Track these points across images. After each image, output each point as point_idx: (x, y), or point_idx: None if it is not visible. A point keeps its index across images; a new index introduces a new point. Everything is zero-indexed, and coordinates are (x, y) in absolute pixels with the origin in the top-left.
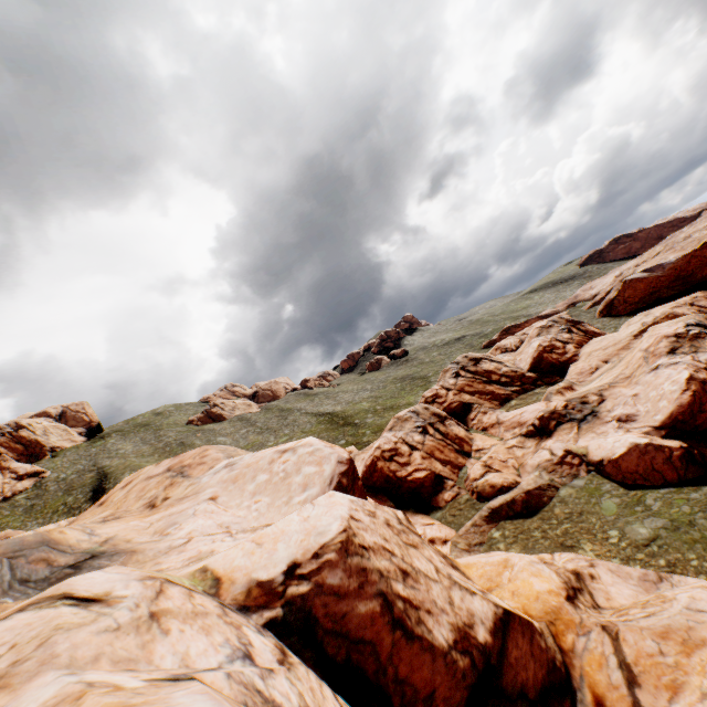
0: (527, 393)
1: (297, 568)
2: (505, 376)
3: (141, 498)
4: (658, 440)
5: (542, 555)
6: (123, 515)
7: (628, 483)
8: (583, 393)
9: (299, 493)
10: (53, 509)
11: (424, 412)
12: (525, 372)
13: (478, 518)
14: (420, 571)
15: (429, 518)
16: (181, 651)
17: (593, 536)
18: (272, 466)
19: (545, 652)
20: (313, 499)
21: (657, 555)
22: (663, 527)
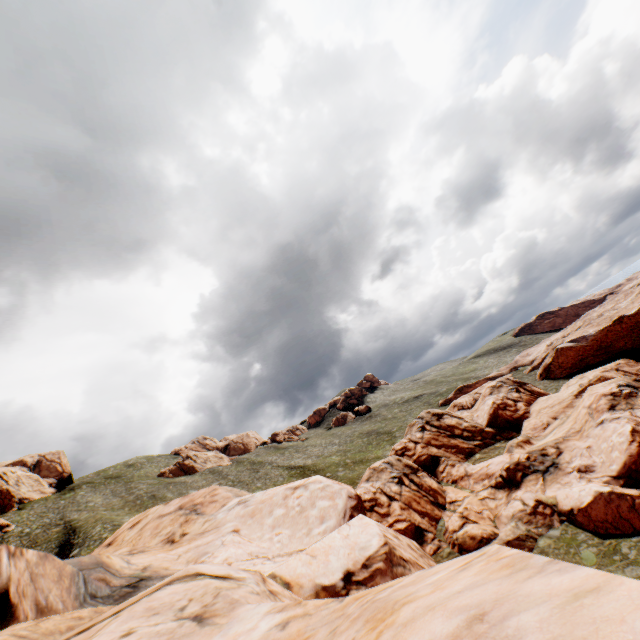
0: (489, 447)
1: (352, 575)
2: (466, 430)
3: (158, 535)
4: (619, 488)
5: None
6: (146, 549)
7: (600, 532)
8: (542, 446)
9: (318, 524)
10: None
11: (397, 463)
12: (484, 427)
13: None
14: None
15: None
16: None
17: None
18: (287, 501)
19: None
20: (331, 530)
21: None
22: None
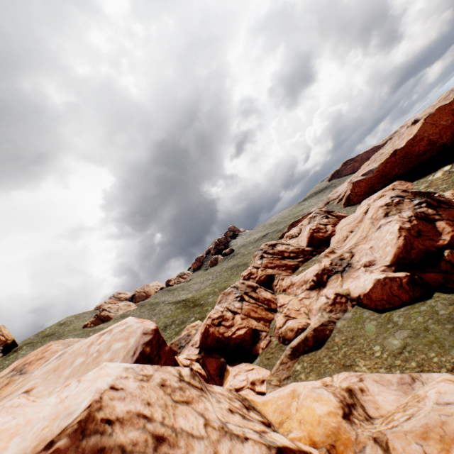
0: (308, 261)
1: None
2: (292, 252)
3: None
4: (391, 273)
5: (325, 378)
6: None
7: (379, 308)
8: (340, 253)
9: None
10: None
11: (242, 286)
12: (304, 248)
13: (284, 357)
14: (182, 431)
15: (250, 365)
16: None
17: (364, 353)
18: (89, 349)
19: None
20: None
21: (409, 359)
22: (408, 336)
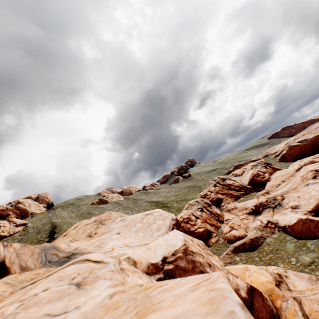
0: (247, 195)
1: (166, 259)
2: (237, 186)
3: (84, 233)
4: (311, 217)
5: (262, 266)
6: (78, 239)
7: (298, 236)
8: (274, 195)
9: (156, 232)
10: (31, 241)
11: (201, 202)
12: (246, 185)
13: (229, 251)
14: (215, 265)
15: None
16: (135, 282)
17: (283, 260)
18: (142, 220)
19: (269, 306)
20: (162, 235)
21: (314, 270)
22: (316, 257)
